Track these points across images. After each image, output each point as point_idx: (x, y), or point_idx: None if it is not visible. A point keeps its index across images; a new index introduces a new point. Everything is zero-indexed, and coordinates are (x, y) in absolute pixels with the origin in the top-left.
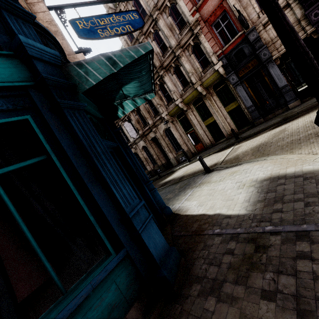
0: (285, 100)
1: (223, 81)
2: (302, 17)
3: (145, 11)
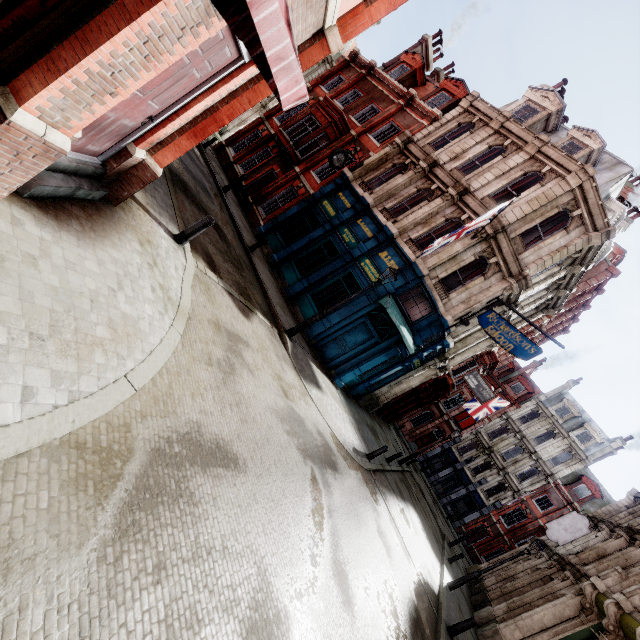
0: None
1: None
2: None
3: None
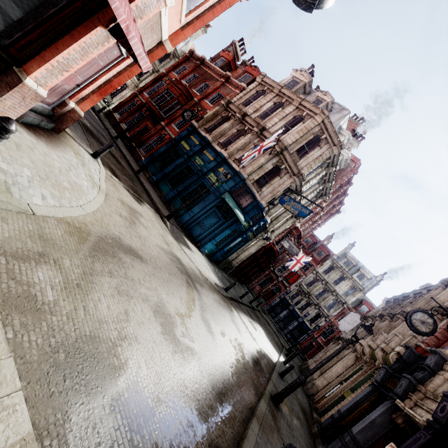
0: None
1: None
2: None
3: None
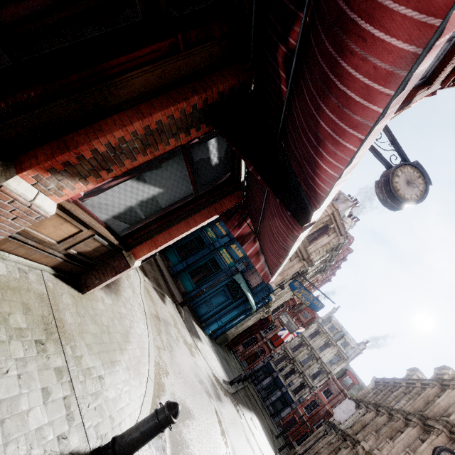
0: None
1: None
2: None
3: None
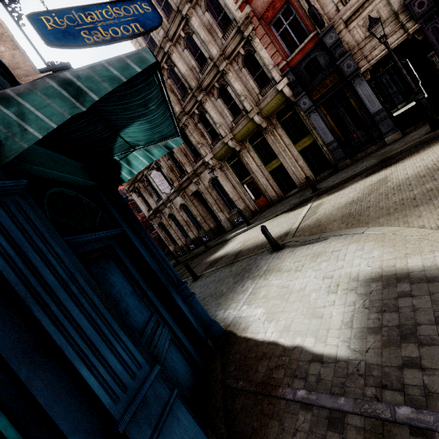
0: (380, 132)
1: (290, 106)
2: (400, 9)
3: (170, 4)
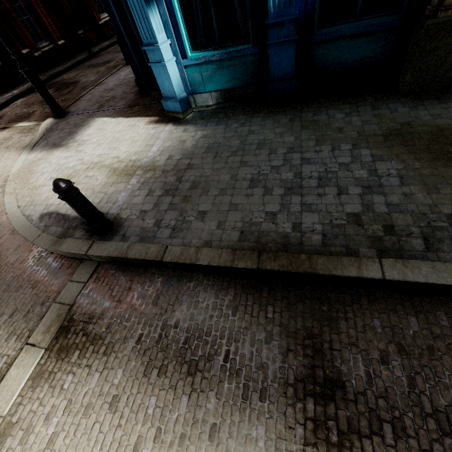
0: None
1: None
2: None
3: None
